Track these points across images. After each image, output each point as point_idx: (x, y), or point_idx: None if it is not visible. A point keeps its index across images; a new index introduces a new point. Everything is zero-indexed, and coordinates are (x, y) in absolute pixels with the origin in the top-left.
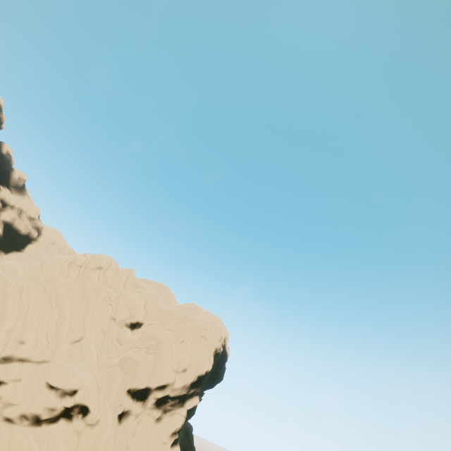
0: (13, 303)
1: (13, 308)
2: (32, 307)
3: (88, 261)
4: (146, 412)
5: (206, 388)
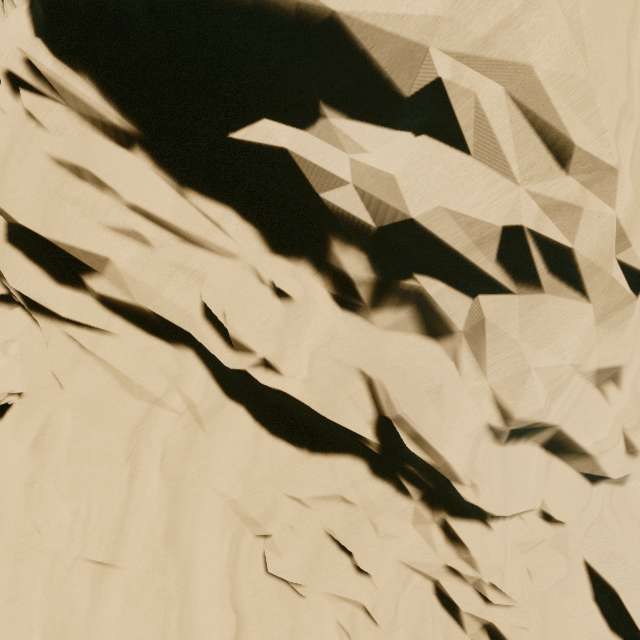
0: None
1: None
2: None
3: None
4: None
5: None
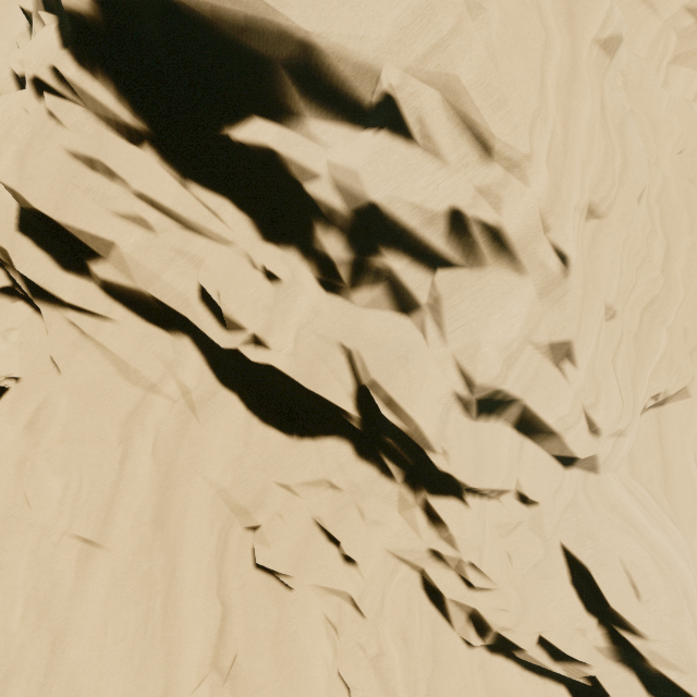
0: (587, 126)
1: (582, 158)
2: (622, 192)
3: None
4: None
5: None
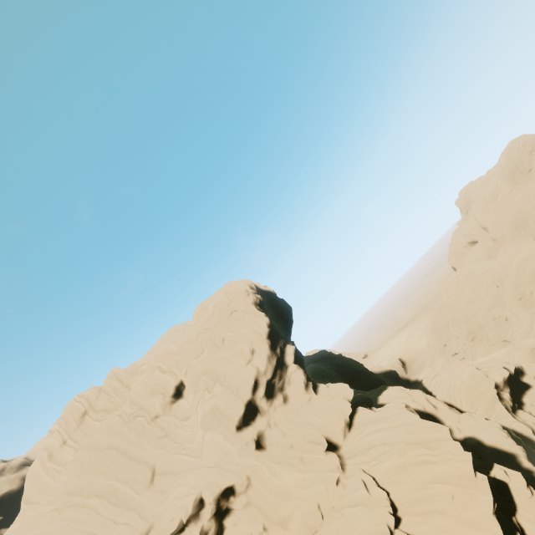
0: None
1: None
2: None
3: (62, 430)
4: (271, 412)
5: (289, 330)
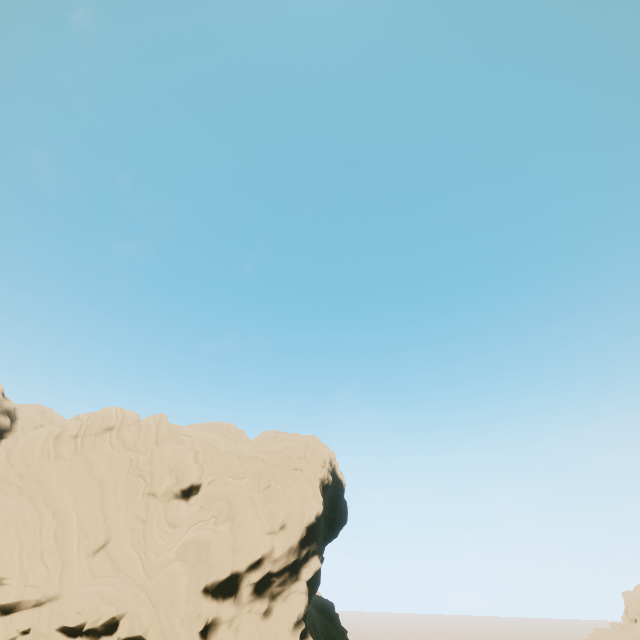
0: None
1: None
2: (2, 524)
3: (85, 425)
4: (244, 610)
5: (327, 541)
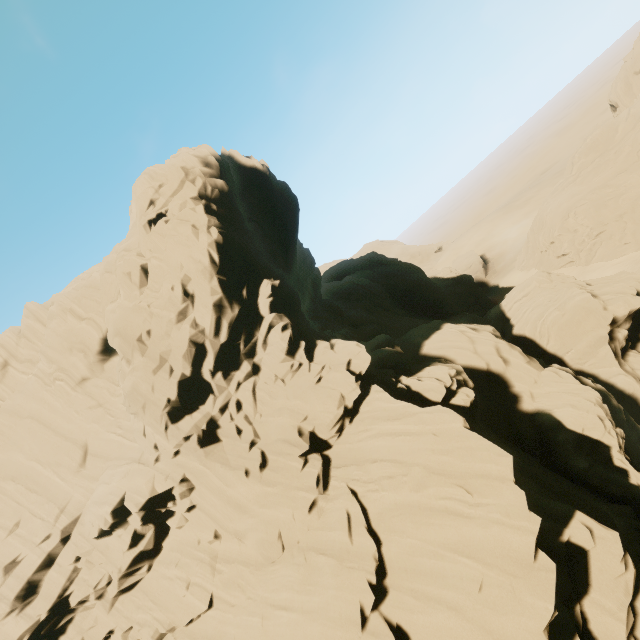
0: None
1: None
2: None
3: None
4: (233, 390)
5: (286, 243)
